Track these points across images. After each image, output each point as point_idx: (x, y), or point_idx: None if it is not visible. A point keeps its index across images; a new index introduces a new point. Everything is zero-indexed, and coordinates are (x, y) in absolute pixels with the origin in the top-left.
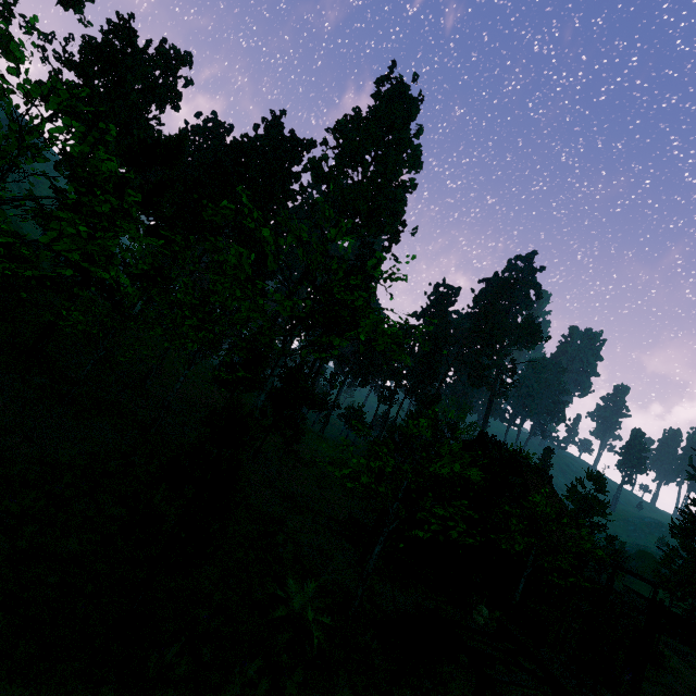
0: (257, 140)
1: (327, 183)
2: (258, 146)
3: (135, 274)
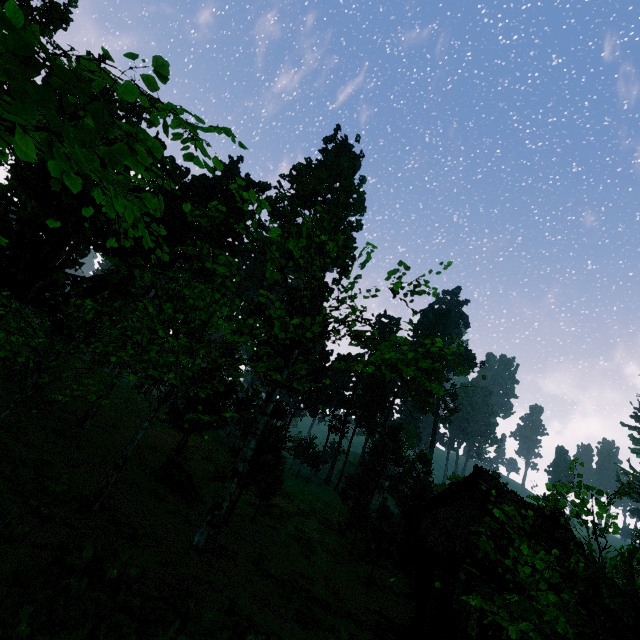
0: (214, 180)
1: (282, 220)
2: (216, 185)
3: (86, 289)
